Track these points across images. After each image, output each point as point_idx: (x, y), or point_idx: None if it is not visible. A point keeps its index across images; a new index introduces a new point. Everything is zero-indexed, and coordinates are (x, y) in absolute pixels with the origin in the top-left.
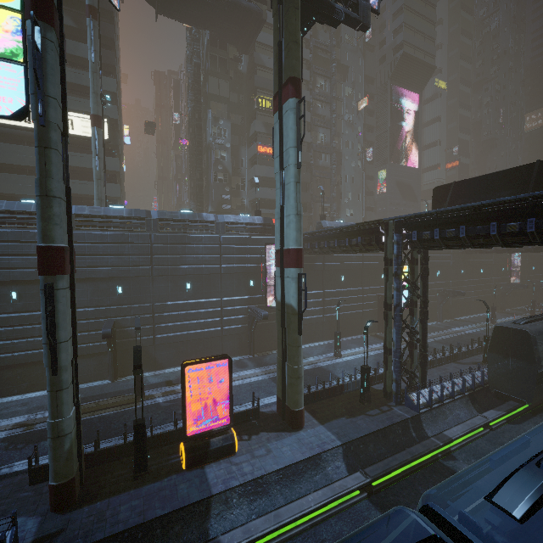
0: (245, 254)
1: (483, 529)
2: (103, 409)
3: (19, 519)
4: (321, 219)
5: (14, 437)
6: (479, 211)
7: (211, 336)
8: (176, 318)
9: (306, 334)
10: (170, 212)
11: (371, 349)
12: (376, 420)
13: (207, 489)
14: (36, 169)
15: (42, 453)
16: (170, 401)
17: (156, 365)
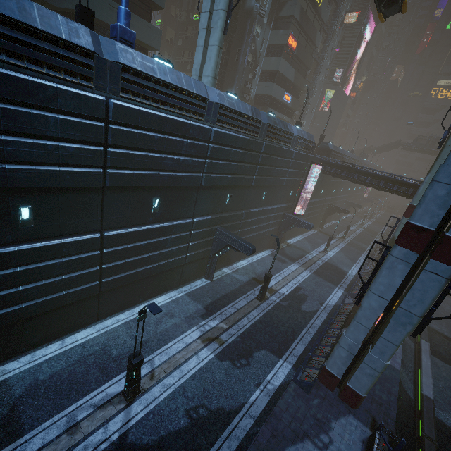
0: (297, 169)
1: None
2: (248, 313)
3: (342, 420)
4: (322, 138)
5: (224, 354)
6: None
7: (262, 236)
8: (251, 224)
9: (295, 231)
10: (272, 117)
11: (333, 245)
12: None
13: (394, 368)
14: None
15: (271, 365)
16: (284, 300)
17: (229, 262)
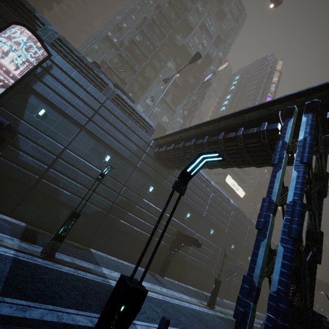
0: None
1: None
2: None
3: None
4: None
5: None
6: None
7: None
8: None
9: None
10: None
11: None
12: None
13: None
14: None
15: None
16: None
17: None
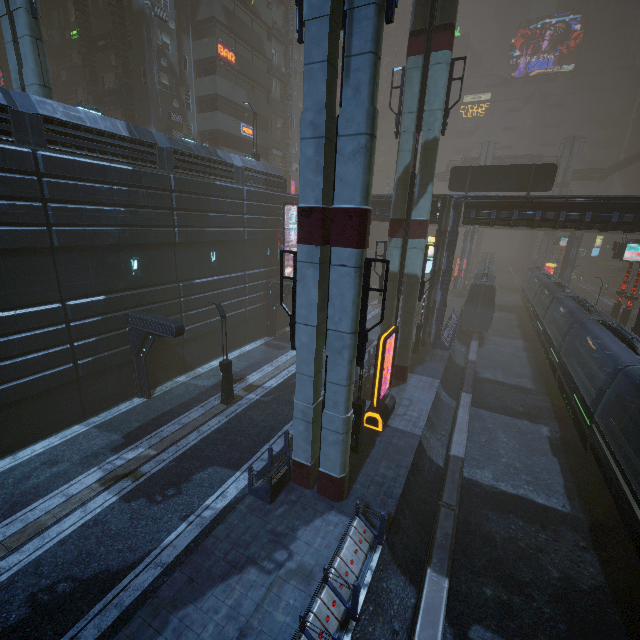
0: (264, 215)
1: (577, 384)
2: (202, 425)
3: (316, 523)
4: None
5: (137, 491)
6: (532, 201)
7: (238, 320)
8: (205, 302)
9: None
10: (180, 140)
11: None
12: (436, 362)
13: (413, 435)
14: (367, 89)
15: (220, 482)
16: (267, 395)
17: (185, 366)
